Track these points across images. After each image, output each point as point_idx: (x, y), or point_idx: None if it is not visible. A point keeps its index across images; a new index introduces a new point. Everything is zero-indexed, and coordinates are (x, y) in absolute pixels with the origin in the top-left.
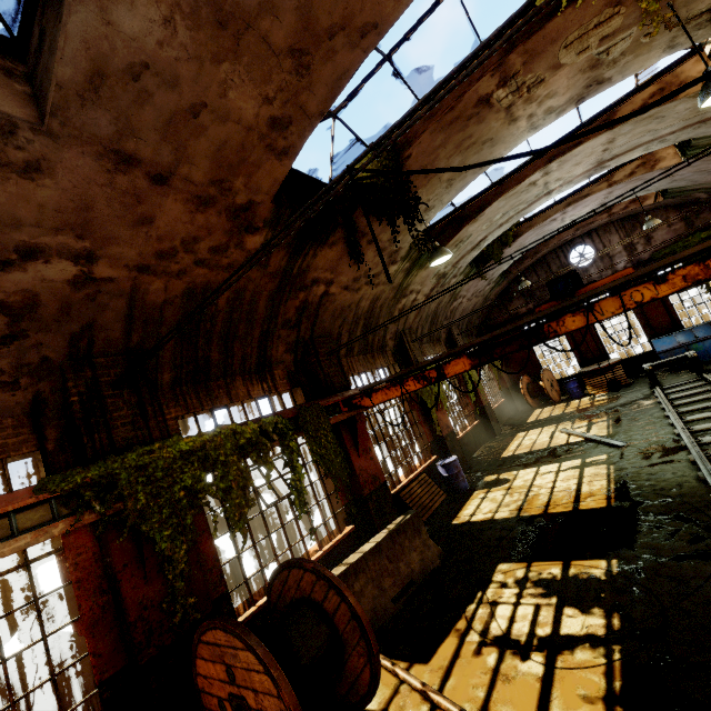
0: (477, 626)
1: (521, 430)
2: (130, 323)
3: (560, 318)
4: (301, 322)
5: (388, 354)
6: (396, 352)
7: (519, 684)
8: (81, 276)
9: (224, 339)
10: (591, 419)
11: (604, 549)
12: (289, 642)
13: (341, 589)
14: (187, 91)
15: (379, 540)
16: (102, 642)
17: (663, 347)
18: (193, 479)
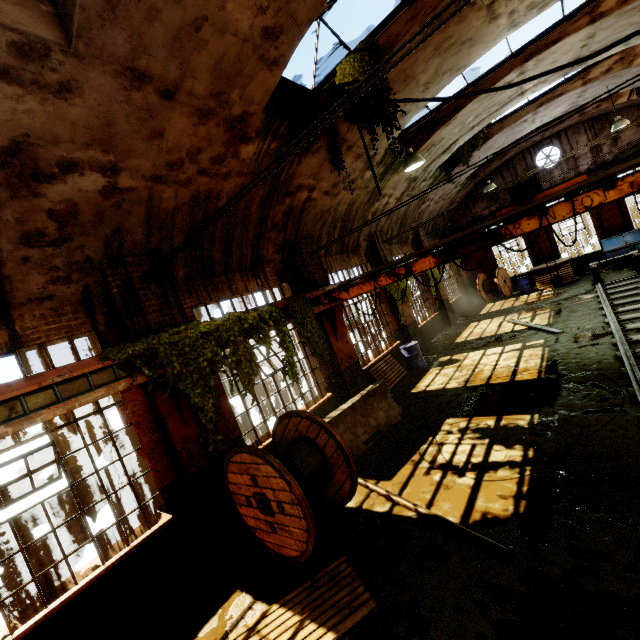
0: (427, 458)
1: (474, 321)
2: (149, 228)
3: (517, 221)
4: (287, 226)
5: (361, 254)
6: (368, 252)
7: (455, 490)
8: (109, 186)
9: (224, 241)
10: (536, 311)
11: (530, 407)
12: (293, 463)
13: (329, 430)
14: (190, 5)
15: (354, 401)
16: (159, 463)
17: (611, 247)
18: (212, 353)
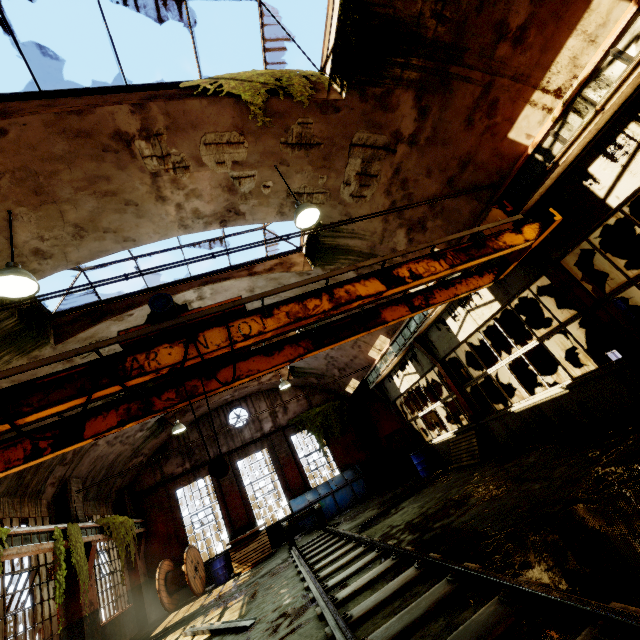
0: None
1: None
2: None
3: (153, 348)
4: None
5: None
6: None
7: None
8: None
9: None
10: (228, 602)
11: None
12: None
13: None
14: None
15: None
16: None
17: (299, 506)
18: None
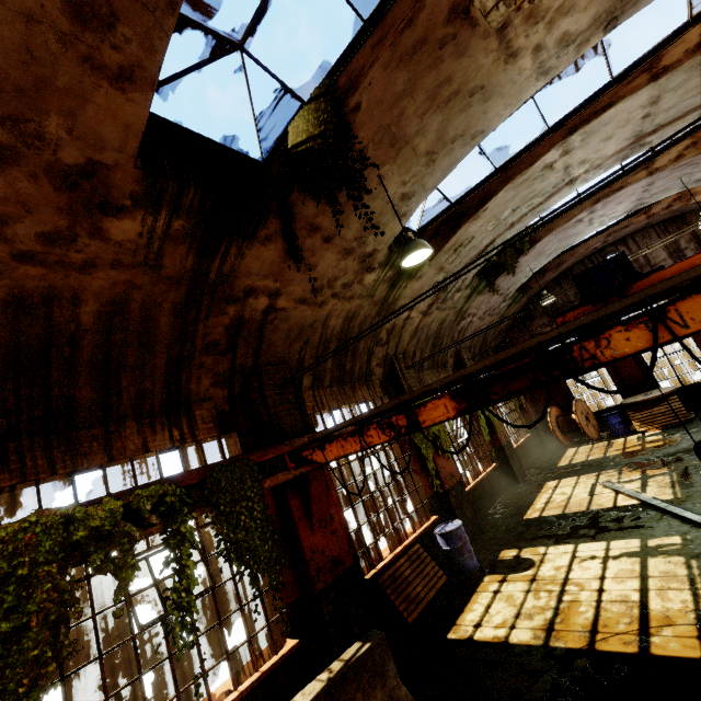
0: None
1: (551, 477)
2: None
3: (601, 333)
4: (237, 346)
5: (374, 385)
6: (385, 382)
7: None
8: None
9: (102, 370)
10: (645, 469)
11: None
12: None
13: None
14: None
15: None
16: None
17: None
18: None
